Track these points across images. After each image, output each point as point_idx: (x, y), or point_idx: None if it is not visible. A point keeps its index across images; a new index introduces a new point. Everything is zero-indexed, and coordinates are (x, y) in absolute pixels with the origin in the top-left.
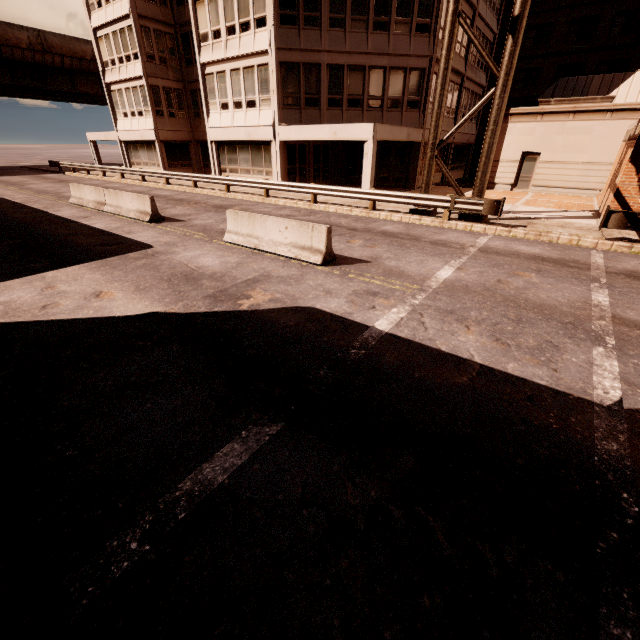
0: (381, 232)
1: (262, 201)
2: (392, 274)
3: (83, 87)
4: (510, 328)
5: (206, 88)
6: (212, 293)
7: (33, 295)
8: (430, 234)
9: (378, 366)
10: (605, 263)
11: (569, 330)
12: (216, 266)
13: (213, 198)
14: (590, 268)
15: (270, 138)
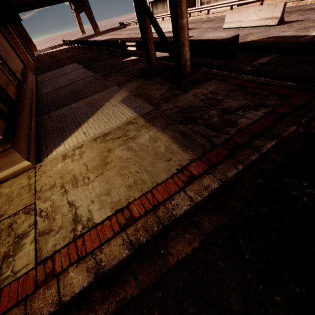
0: (308, 9)
1: None
2: None
3: None
4: None
5: None
6: None
7: None
8: None
9: (313, 42)
10: None
11: None
12: (226, 35)
13: (201, 19)
14: None
15: None
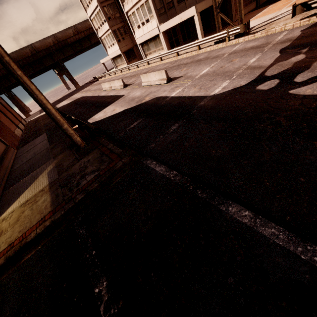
0: (196, 61)
1: (160, 63)
2: (186, 78)
3: (93, 40)
4: (207, 83)
5: (130, 22)
6: (137, 101)
7: (102, 114)
8: (215, 53)
9: (166, 104)
10: (280, 38)
11: (225, 78)
12: (139, 94)
13: (143, 70)
14: (268, 45)
15: (158, 33)
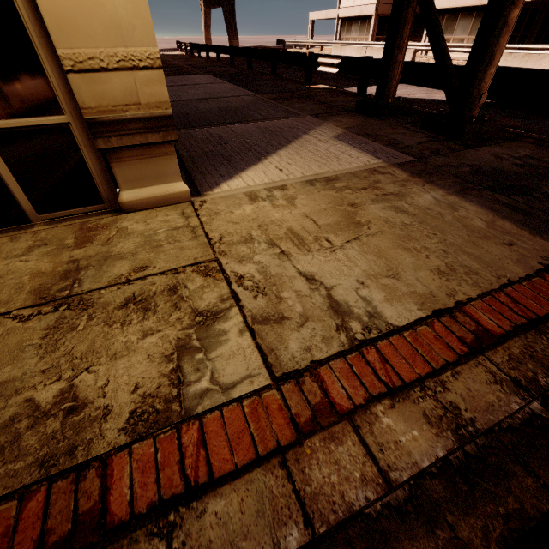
0: None
1: None
2: None
3: None
4: None
5: None
6: None
7: None
8: None
9: None
10: None
11: None
12: None
13: None
14: None
15: None
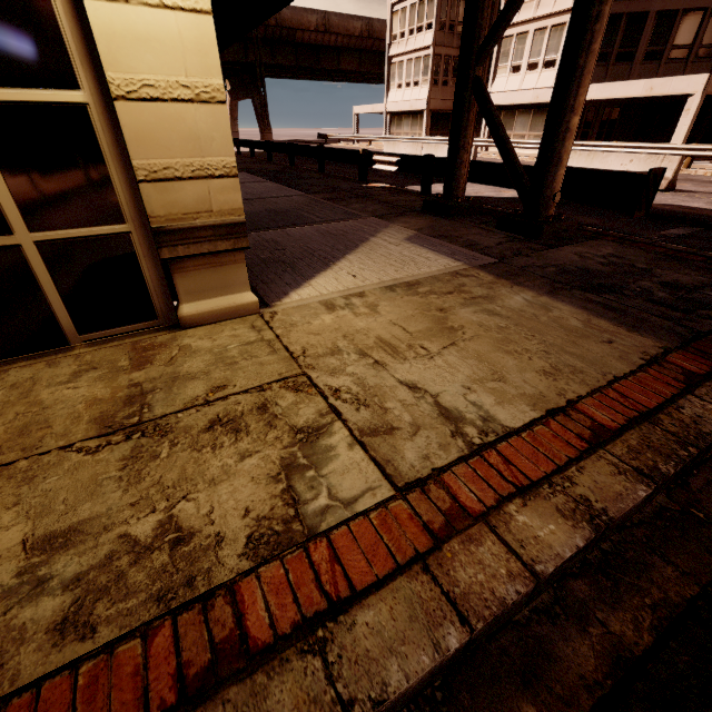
0: (708, 181)
1: None
2: None
3: (345, 64)
4: None
5: (499, 52)
6: None
7: None
8: None
9: None
10: None
11: None
12: None
13: (494, 159)
14: None
15: None
